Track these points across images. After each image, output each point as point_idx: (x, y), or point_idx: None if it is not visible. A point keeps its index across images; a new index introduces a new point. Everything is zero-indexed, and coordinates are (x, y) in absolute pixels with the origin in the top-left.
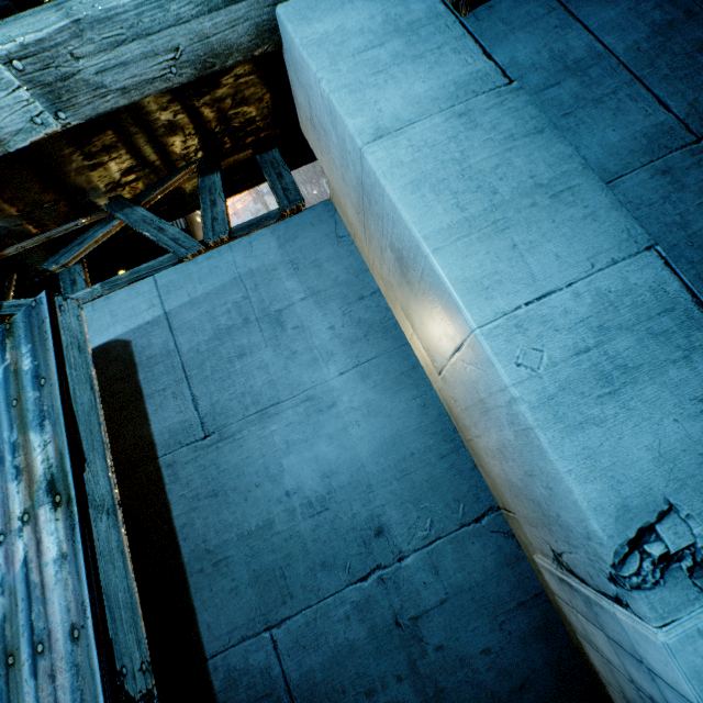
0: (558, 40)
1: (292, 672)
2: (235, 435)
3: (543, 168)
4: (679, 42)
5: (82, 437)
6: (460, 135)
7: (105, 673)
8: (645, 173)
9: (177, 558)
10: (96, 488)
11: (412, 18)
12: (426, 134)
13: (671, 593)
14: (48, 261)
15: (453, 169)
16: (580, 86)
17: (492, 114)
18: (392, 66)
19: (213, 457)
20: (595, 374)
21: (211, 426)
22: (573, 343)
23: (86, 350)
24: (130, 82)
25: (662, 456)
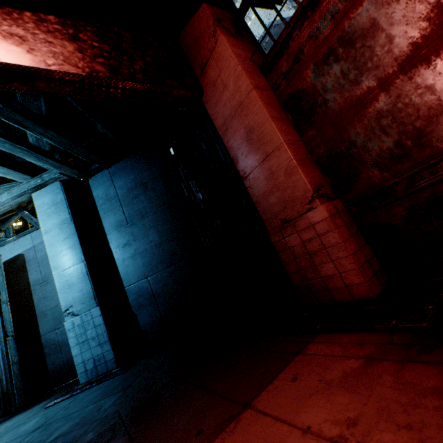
0: (108, 190)
1: (60, 339)
2: (51, 282)
3: (72, 243)
4: (132, 194)
5: (0, 288)
6: (60, 234)
7: (3, 331)
8: (116, 231)
9: (35, 313)
10: (3, 298)
11: (58, 201)
12: (54, 233)
13: (68, 317)
14: (2, 227)
15: (57, 242)
16: (110, 205)
17: (67, 229)
18: (51, 214)
19: (45, 288)
20: (69, 284)
21: (45, 279)
22: (67, 279)
23: (2, 267)
24: (3, 211)
25: (74, 298)
